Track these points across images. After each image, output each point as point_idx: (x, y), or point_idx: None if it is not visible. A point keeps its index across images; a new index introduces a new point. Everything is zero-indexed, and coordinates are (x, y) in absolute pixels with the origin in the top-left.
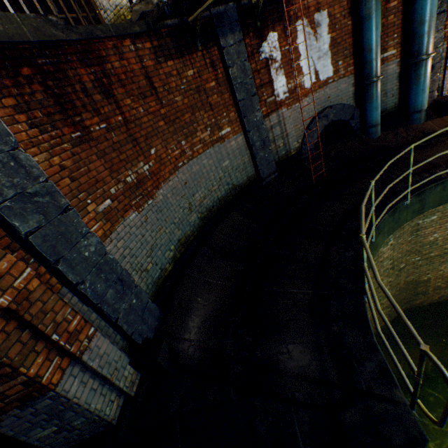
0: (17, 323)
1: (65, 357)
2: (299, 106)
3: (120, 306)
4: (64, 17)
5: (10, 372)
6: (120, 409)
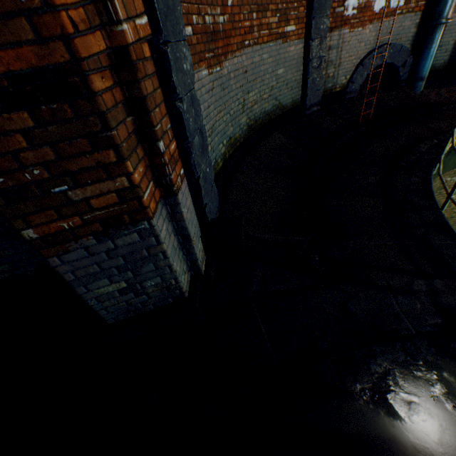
0: (122, 98)
1: (156, 189)
2: (361, 32)
3: (201, 164)
4: None
5: (111, 164)
6: (188, 284)
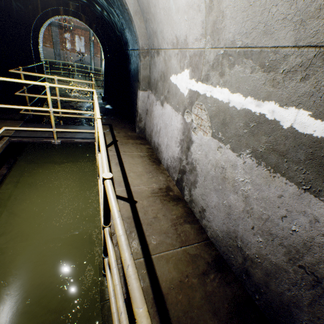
0: None
1: None
2: (74, 54)
3: None
4: None
5: None
6: None
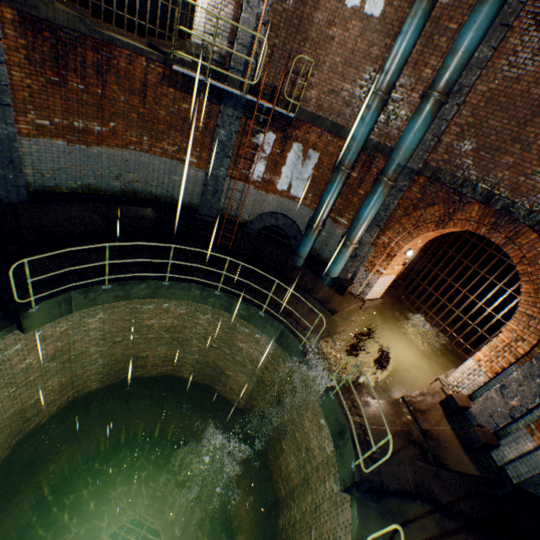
0: None
1: None
2: (265, 195)
3: None
4: (167, 5)
5: None
6: None
